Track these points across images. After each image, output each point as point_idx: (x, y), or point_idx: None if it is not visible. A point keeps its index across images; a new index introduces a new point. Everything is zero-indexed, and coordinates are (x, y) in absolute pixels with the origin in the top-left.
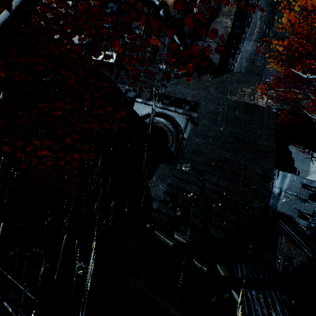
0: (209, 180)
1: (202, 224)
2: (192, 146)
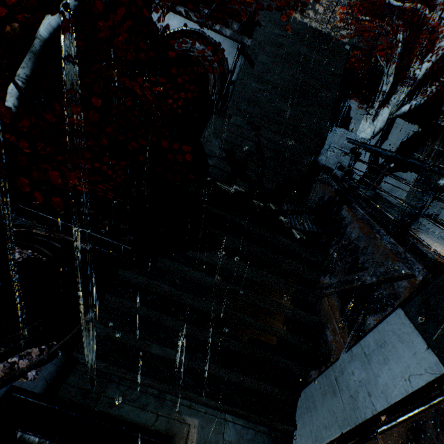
0: (264, 137)
1: (257, 178)
2: (248, 93)
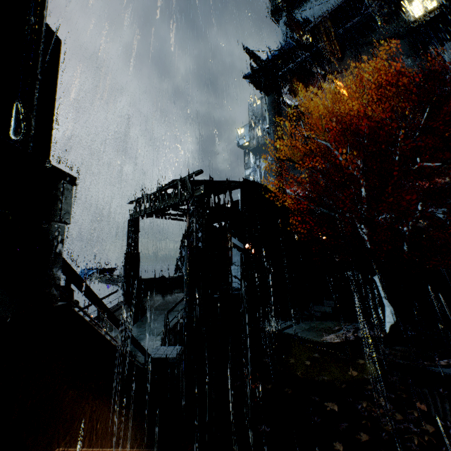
0: None
1: None
2: None
